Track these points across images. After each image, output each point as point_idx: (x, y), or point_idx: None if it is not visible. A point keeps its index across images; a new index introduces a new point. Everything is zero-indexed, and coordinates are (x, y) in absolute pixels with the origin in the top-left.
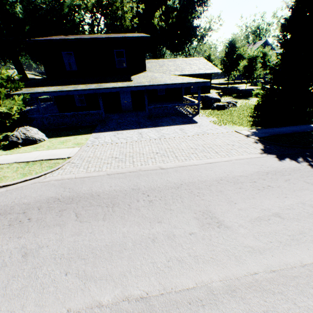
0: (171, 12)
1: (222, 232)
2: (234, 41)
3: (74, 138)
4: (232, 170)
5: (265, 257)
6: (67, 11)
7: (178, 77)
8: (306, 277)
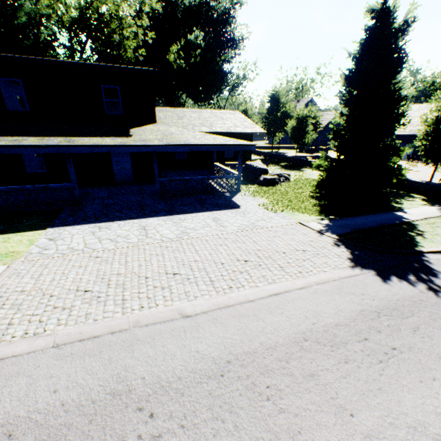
0: (194, 49)
1: None
2: (278, 95)
3: (4, 239)
4: (318, 310)
5: None
6: (24, 20)
7: (207, 135)
8: None
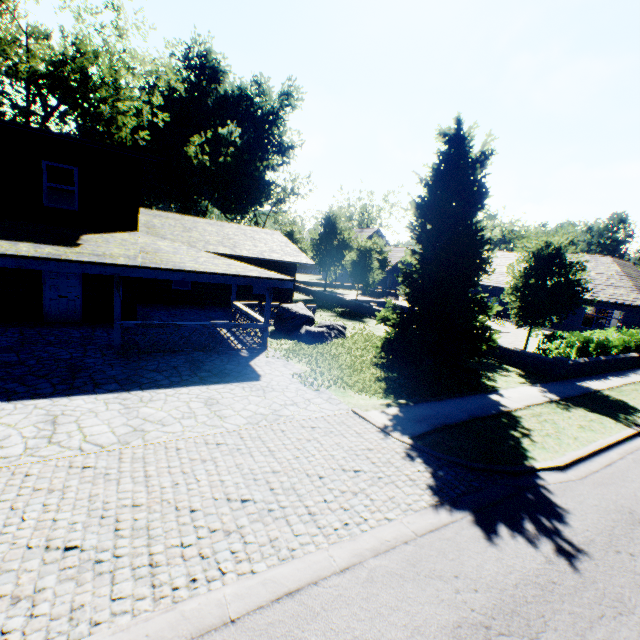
0: (226, 146)
1: None
2: (334, 218)
3: None
4: (375, 636)
5: None
6: None
7: (219, 259)
8: None
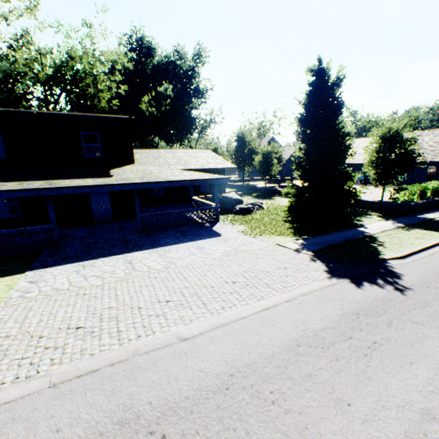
0: (164, 99)
1: None
2: (243, 135)
3: None
4: (306, 318)
5: None
6: None
7: (184, 172)
8: None
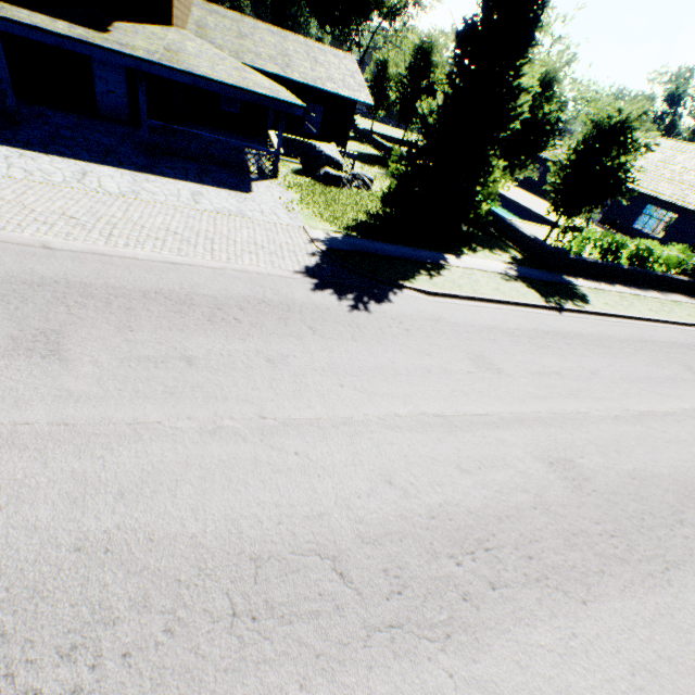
0: None
1: (43, 365)
2: (431, 47)
3: None
4: (202, 284)
5: (79, 406)
6: None
7: (239, 71)
8: (116, 437)
